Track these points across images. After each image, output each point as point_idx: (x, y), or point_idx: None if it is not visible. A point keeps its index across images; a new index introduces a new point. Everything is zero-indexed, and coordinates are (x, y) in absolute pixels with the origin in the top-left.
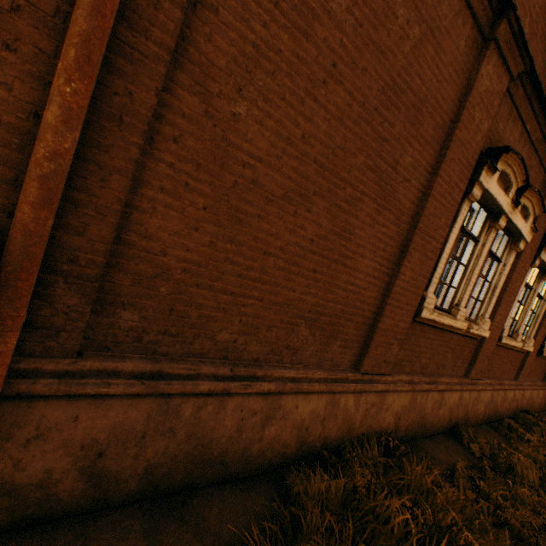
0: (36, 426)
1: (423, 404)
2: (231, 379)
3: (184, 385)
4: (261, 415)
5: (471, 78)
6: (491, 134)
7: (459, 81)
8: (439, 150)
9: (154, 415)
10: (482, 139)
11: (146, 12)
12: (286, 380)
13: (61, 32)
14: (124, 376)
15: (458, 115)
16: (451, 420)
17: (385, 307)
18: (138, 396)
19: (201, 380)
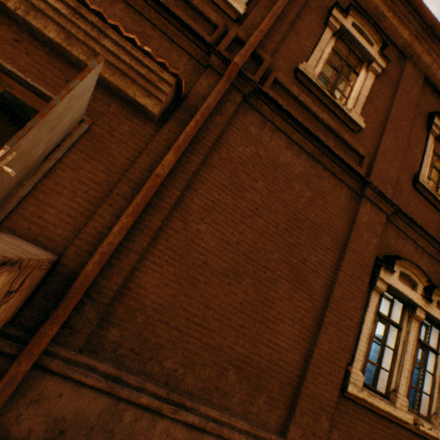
0: (40, 391)
1: None
2: (166, 401)
3: (131, 392)
4: None
5: (354, 214)
6: (385, 246)
7: (346, 215)
8: (339, 254)
9: (105, 412)
10: (374, 249)
11: (165, 193)
12: (210, 418)
13: (131, 200)
14: (98, 373)
15: (349, 234)
16: None
17: (307, 371)
18: (101, 391)
19: (144, 394)
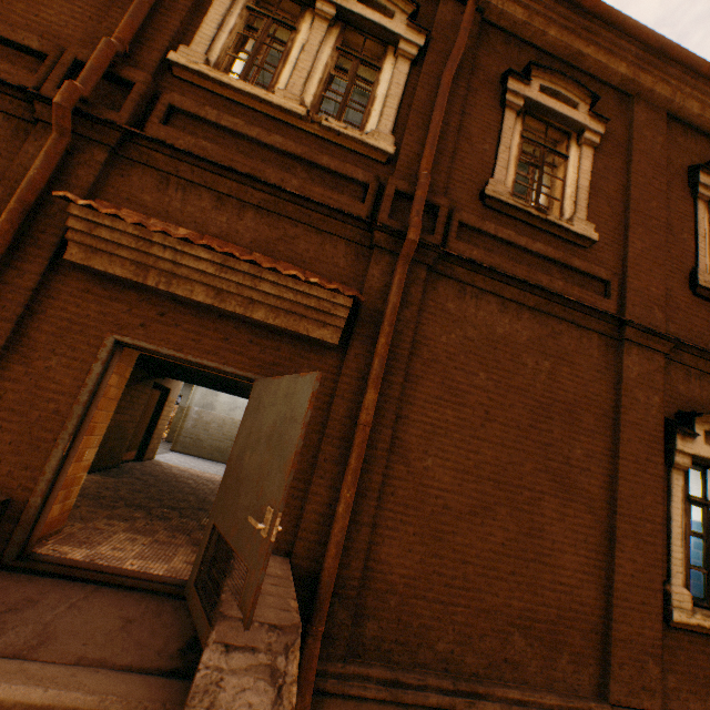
0: None
1: None
2: (454, 693)
3: (416, 694)
4: None
5: (617, 368)
6: (673, 398)
7: (605, 375)
8: (611, 433)
9: None
10: (659, 410)
11: (375, 437)
12: (510, 701)
13: (341, 462)
14: (373, 681)
15: (617, 401)
16: None
17: (611, 609)
18: (384, 702)
19: (429, 692)
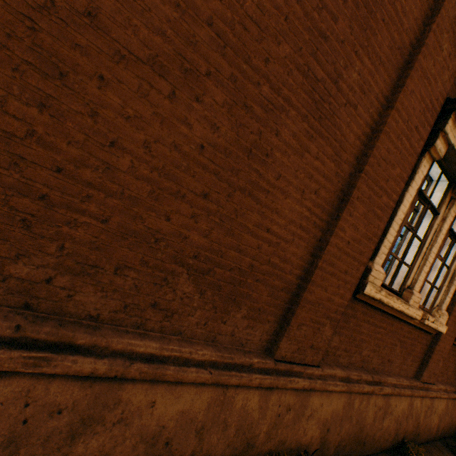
0: None
1: (362, 412)
2: (14, 344)
3: None
4: (72, 416)
5: None
6: None
7: None
8: (396, 80)
9: None
10: (450, 80)
11: None
12: (138, 357)
13: None
14: None
15: (422, 39)
16: (398, 434)
17: (314, 271)
18: None
19: None
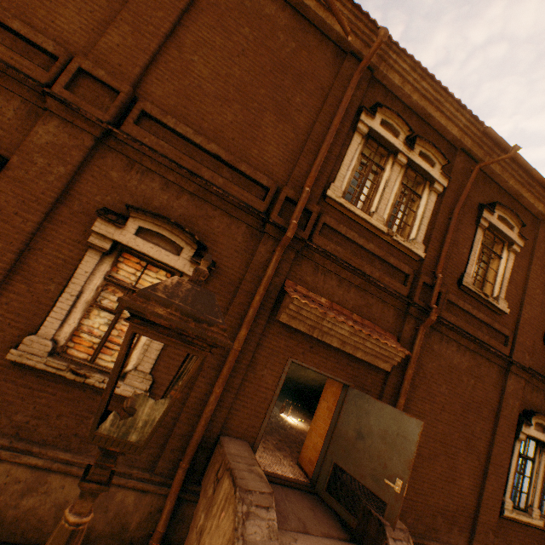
0: None
1: None
2: (415, 543)
3: None
4: None
5: (502, 385)
6: (523, 402)
7: (496, 388)
8: (493, 419)
9: None
10: (517, 409)
11: None
12: None
13: None
14: None
15: (500, 403)
16: None
17: (479, 507)
18: None
19: None
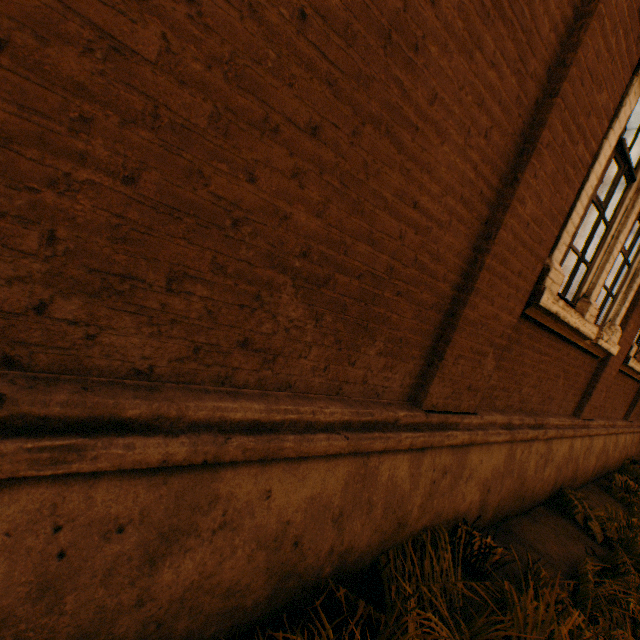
0: None
1: (524, 463)
2: (1, 430)
3: None
4: (144, 533)
5: None
6: None
7: None
8: None
9: None
10: None
11: None
12: (234, 428)
13: None
14: None
15: None
16: (557, 483)
17: (479, 274)
18: None
19: None
